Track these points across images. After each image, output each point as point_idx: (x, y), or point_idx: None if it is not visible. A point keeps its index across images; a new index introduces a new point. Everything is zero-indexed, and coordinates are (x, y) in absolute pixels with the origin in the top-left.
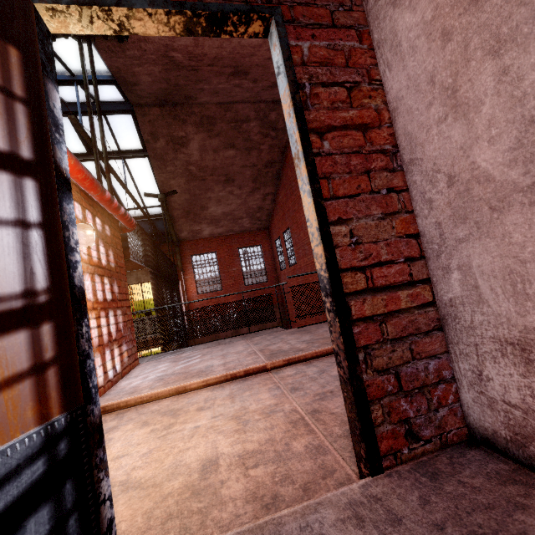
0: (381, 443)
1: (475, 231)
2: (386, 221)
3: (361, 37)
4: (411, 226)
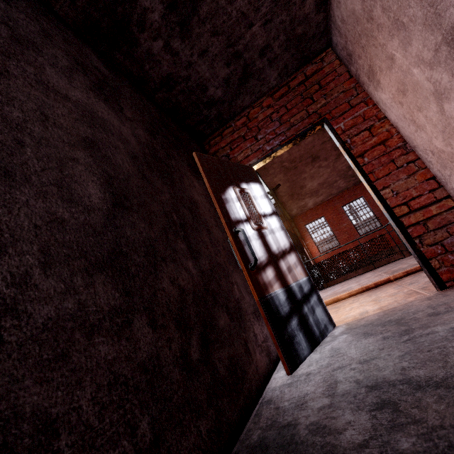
0: (442, 276)
1: (451, 171)
2: (411, 178)
3: (367, 103)
4: (427, 174)
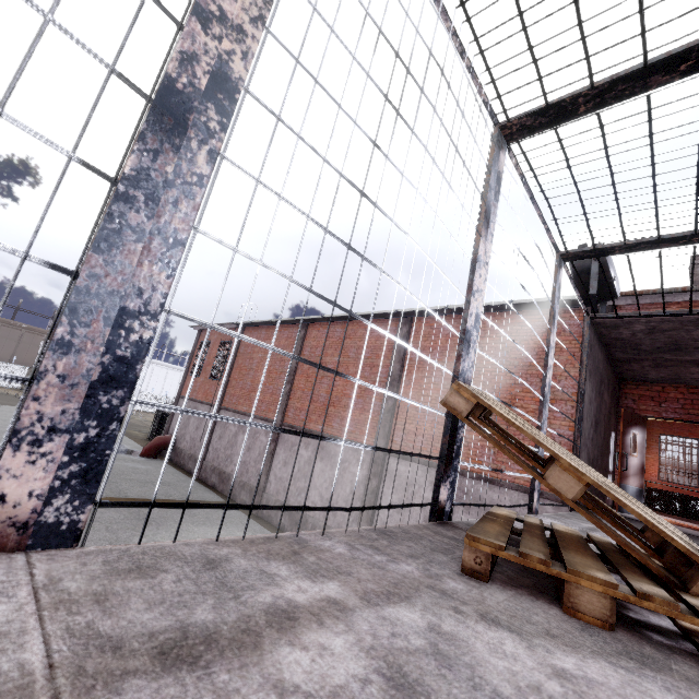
0: None
1: None
2: None
3: None
4: None
